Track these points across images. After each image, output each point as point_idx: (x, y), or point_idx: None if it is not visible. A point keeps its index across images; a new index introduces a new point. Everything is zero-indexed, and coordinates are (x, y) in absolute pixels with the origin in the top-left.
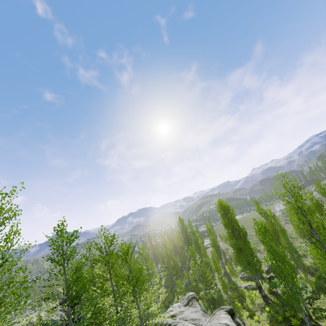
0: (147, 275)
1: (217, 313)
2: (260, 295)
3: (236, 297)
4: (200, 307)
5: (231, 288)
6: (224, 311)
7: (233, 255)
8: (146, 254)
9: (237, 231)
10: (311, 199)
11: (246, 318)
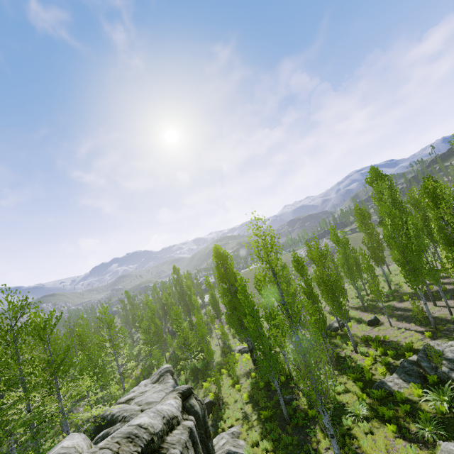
0: (111, 347)
1: (164, 397)
2: (251, 358)
3: (226, 363)
4: (173, 382)
5: (224, 352)
6: (176, 393)
7: (225, 316)
8: (112, 320)
9: (233, 285)
10: (317, 249)
11: (228, 388)
